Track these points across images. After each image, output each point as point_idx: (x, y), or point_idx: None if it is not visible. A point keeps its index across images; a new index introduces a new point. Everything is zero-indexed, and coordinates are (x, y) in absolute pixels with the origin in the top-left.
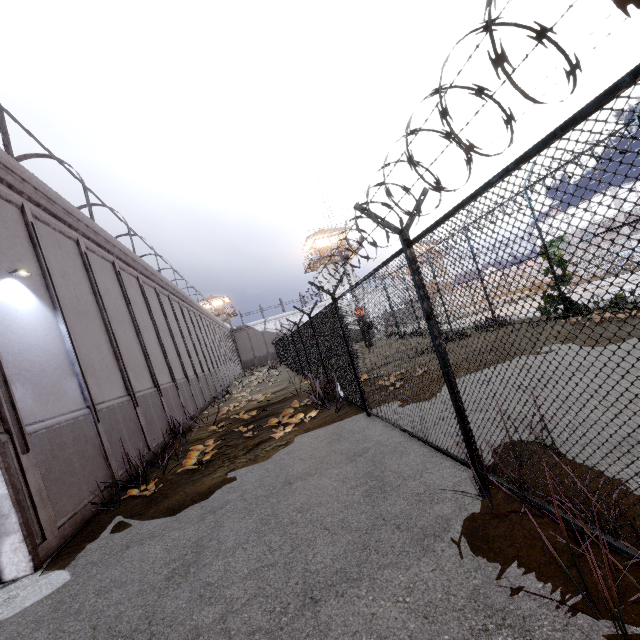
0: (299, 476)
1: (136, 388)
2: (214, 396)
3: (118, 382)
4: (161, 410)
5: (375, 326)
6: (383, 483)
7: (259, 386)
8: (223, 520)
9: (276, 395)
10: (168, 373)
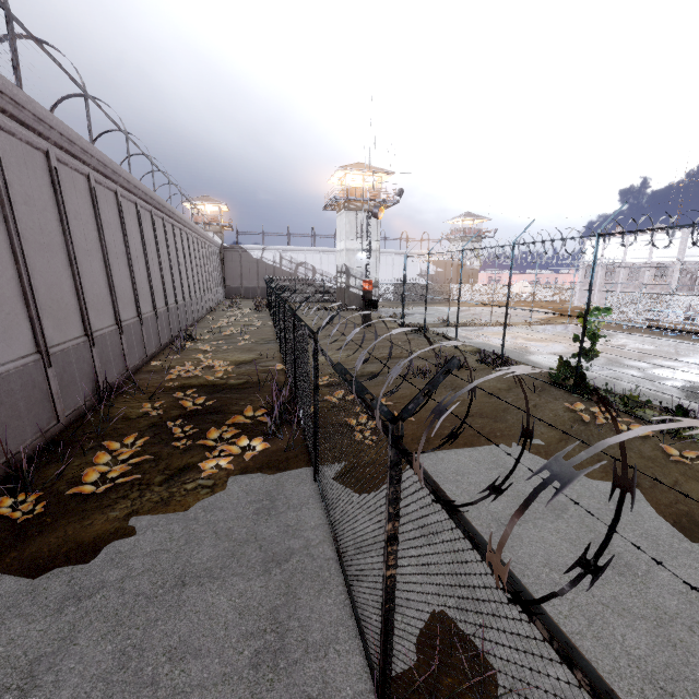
0: (199, 573)
1: (54, 340)
2: (174, 336)
3: (23, 336)
4: (89, 365)
5: (383, 294)
6: (281, 645)
7: (230, 339)
8: (81, 627)
9: (240, 370)
10: (112, 313)
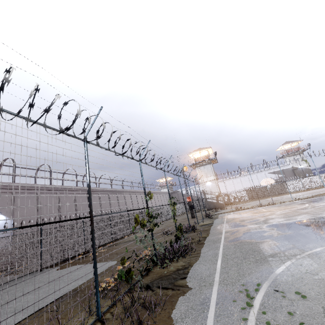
0: None
1: None
2: None
3: None
4: None
5: (241, 197)
6: None
7: None
8: None
9: None
10: None
